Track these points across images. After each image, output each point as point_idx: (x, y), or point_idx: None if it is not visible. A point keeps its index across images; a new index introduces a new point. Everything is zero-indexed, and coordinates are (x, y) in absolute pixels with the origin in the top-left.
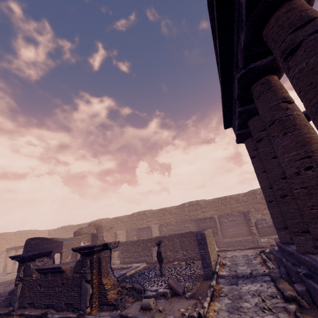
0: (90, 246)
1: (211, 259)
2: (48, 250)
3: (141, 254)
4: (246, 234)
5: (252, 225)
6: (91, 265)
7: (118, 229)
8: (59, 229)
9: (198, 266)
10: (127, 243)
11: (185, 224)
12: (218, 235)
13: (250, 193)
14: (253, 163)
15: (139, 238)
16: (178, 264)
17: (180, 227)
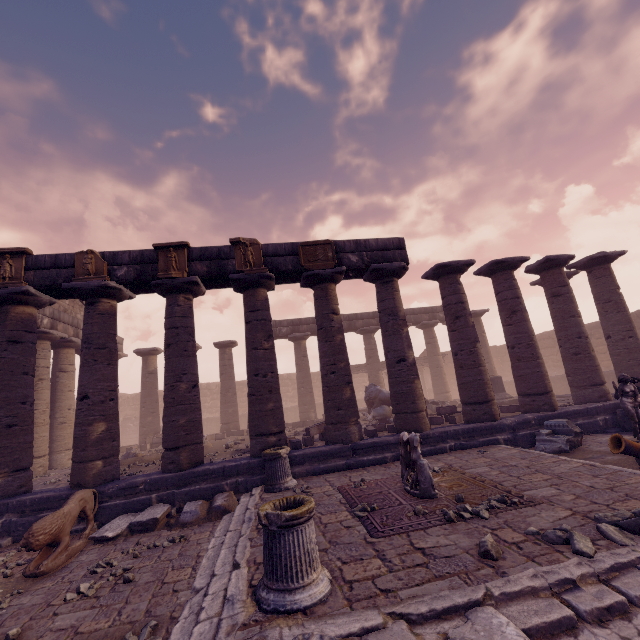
0: None
1: None
2: None
3: None
4: None
5: None
6: None
7: None
8: None
9: None
10: None
11: None
12: None
13: None
14: None
15: None
16: None
17: None
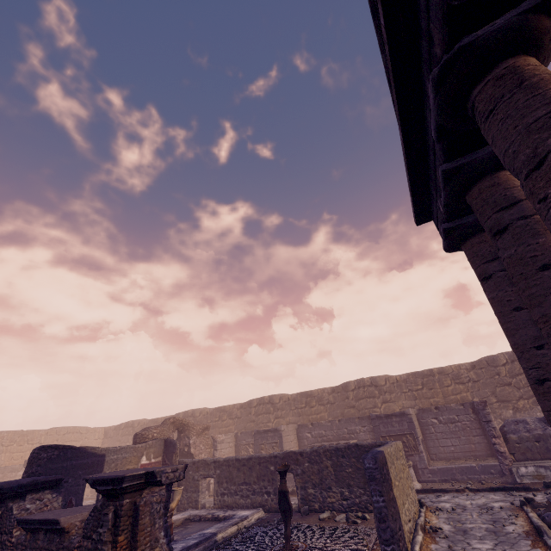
0: (115, 476)
1: (403, 516)
2: (54, 476)
3: (255, 488)
4: (482, 453)
5: (494, 435)
6: (115, 521)
7: (222, 430)
8: (123, 426)
9: (374, 528)
10: (229, 463)
11: (349, 427)
12: (419, 454)
13: (483, 362)
14: (488, 290)
15: (258, 451)
16: (330, 519)
17: (338, 432)
